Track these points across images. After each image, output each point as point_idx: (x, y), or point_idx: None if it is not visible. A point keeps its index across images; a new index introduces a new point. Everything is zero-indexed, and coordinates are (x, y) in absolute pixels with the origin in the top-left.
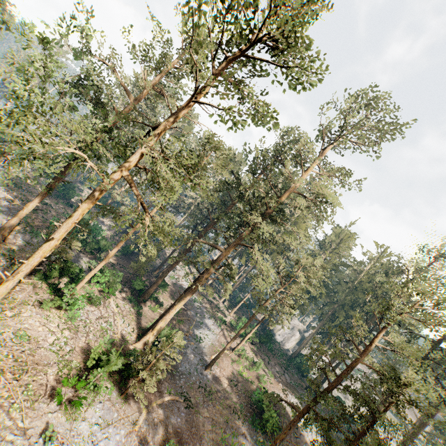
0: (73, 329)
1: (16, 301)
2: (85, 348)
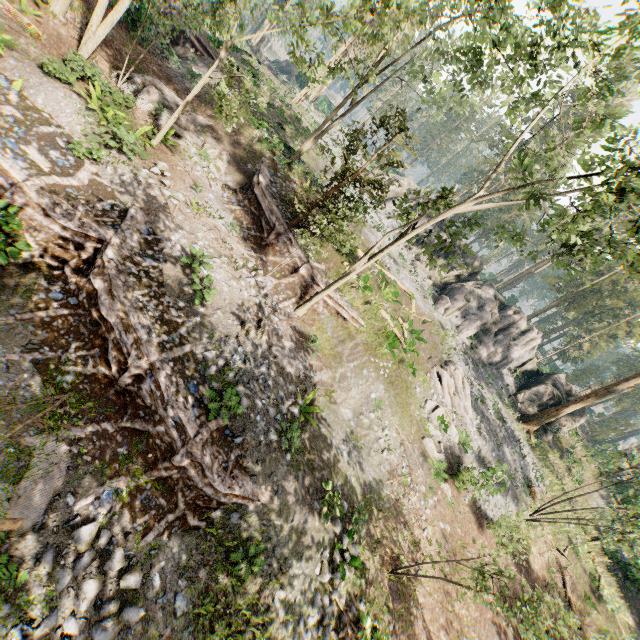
0: None
1: None
2: None
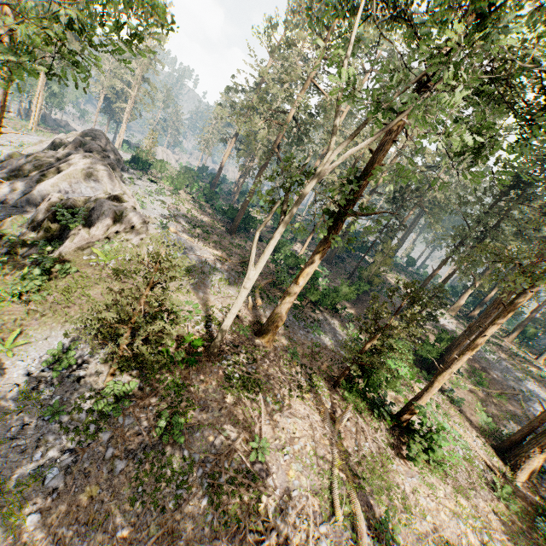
0: (458, 488)
1: (377, 462)
2: (502, 526)
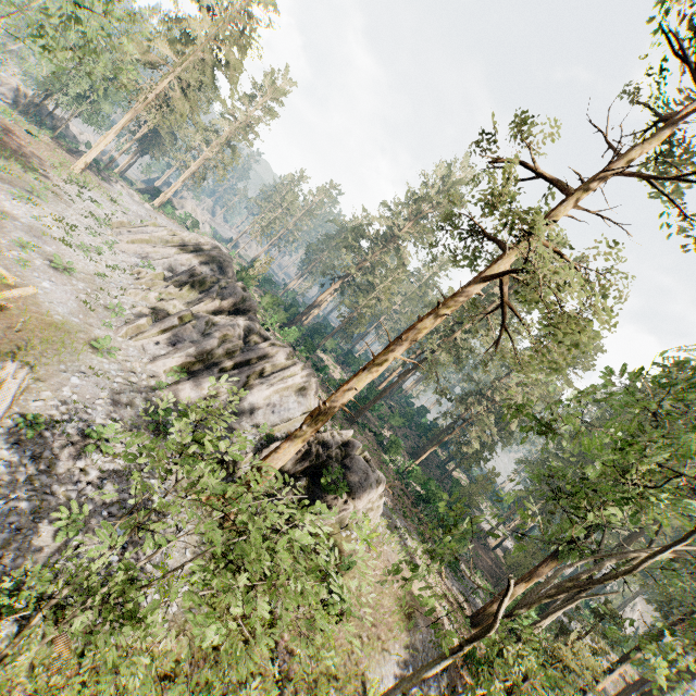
0: None
1: None
2: None
